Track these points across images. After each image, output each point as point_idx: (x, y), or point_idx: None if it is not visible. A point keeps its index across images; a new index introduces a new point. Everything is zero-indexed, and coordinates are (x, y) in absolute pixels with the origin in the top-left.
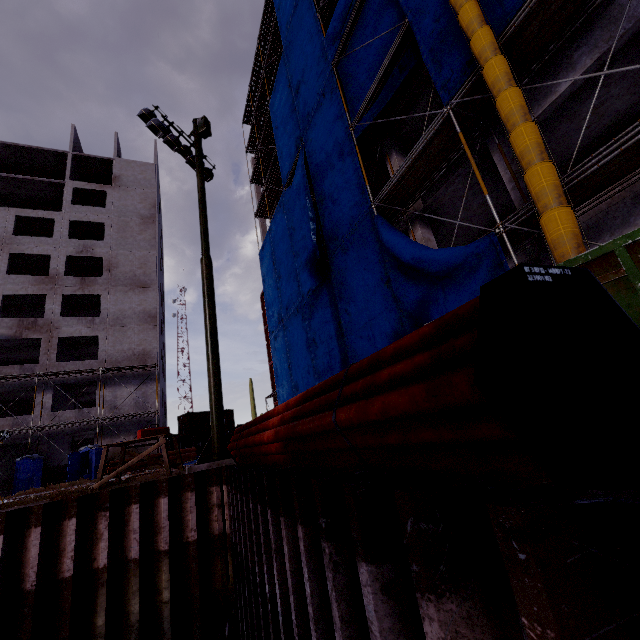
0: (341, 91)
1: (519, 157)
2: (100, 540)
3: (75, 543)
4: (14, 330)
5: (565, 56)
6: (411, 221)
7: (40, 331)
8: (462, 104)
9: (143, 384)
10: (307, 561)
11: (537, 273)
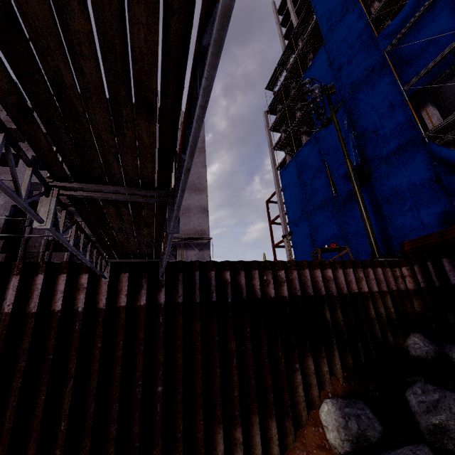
0: (393, 68)
1: None
2: (362, 280)
3: (354, 279)
4: None
5: None
6: (444, 146)
7: None
8: None
9: (202, 250)
10: None
11: None
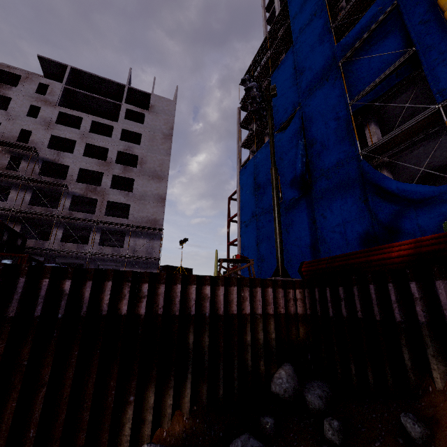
0: (344, 80)
1: None
2: (246, 300)
3: (237, 299)
4: (83, 191)
5: None
6: (379, 167)
7: (97, 194)
8: None
9: (152, 240)
10: None
11: None
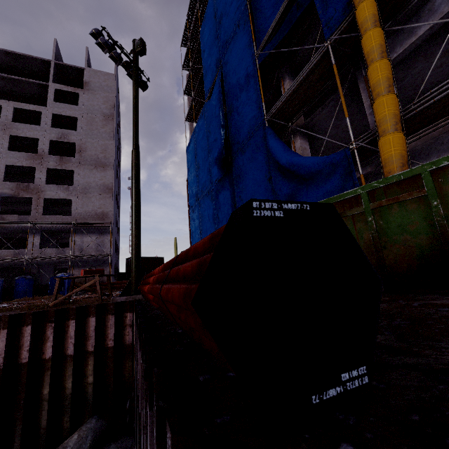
0: (251, 23)
1: (372, 88)
2: (47, 341)
3: (30, 342)
4: (14, 191)
5: (428, 3)
6: (293, 133)
7: (31, 193)
8: (340, 40)
9: (101, 235)
10: (143, 386)
11: (267, 208)
